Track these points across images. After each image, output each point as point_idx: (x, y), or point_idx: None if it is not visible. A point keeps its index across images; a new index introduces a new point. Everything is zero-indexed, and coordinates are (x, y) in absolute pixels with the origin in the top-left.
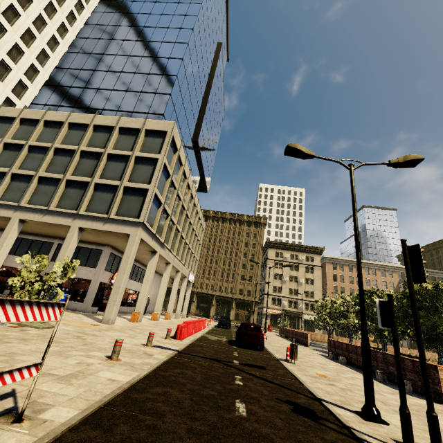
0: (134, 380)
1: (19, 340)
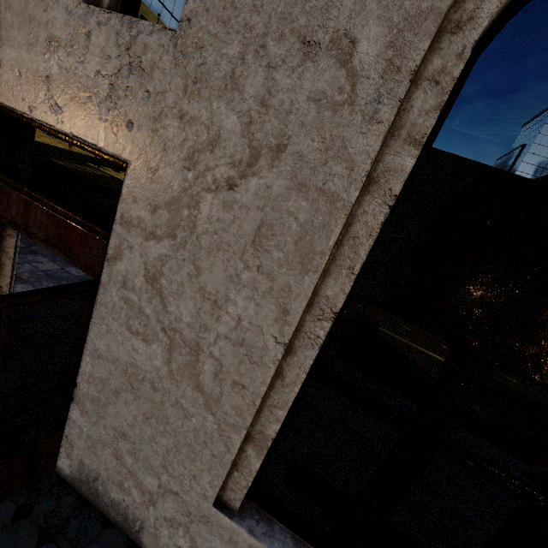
0: (64, 149)
1: (48, 138)
